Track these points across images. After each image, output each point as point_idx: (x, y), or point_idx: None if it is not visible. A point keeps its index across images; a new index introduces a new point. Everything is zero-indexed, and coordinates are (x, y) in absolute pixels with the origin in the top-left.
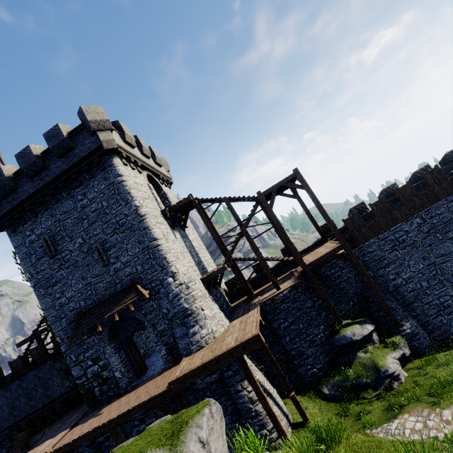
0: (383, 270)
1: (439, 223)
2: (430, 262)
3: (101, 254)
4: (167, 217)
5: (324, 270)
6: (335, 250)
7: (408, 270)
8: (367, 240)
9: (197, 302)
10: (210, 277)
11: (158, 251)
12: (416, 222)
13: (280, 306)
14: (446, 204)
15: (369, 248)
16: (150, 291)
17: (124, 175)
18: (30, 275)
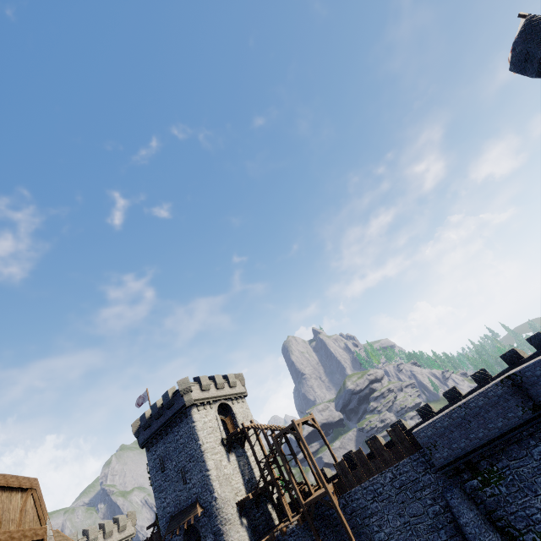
0: (368, 519)
1: (408, 480)
2: (405, 521)
3: (183, 475)
4: (224, 444)
5: (324, 508)
6: (321, 494)
7: (388, 524)
8: (353, 486)
9: (227, 524)
10: (241, 503)
11: (209, 479)
12: (389, 476)
13: (288, 538)
14: (410, 463)
15: (355, 494)
16: (204, 509)
17: (196, 421)
18: (152, 482)
